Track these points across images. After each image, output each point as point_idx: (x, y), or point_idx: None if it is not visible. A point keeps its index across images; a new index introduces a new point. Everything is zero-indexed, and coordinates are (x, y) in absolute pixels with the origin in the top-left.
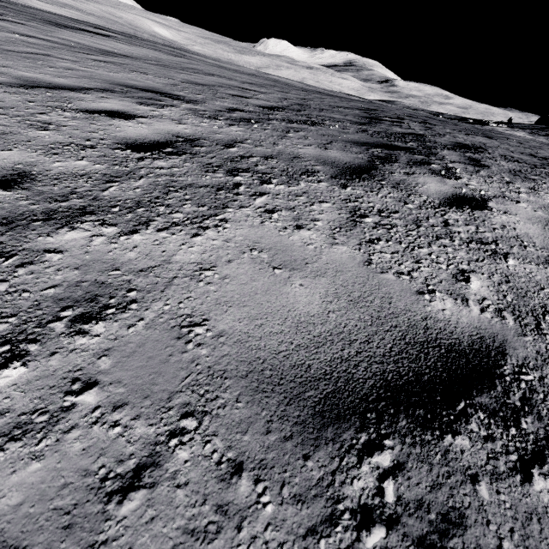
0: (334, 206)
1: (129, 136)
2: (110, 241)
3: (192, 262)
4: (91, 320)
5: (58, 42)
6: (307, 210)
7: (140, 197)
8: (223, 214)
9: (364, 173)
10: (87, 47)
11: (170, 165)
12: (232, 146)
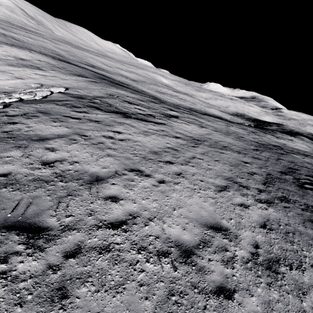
0: None
1: (256, 220)
2: (290, 272)
3: (308, 282)
4: (304, 294)
5: (182, 138)
6: None
7: (282, 254)
8: (303, 265)
9: None
10: (188, 138)
11: (275, 237)
12: (279, 224)
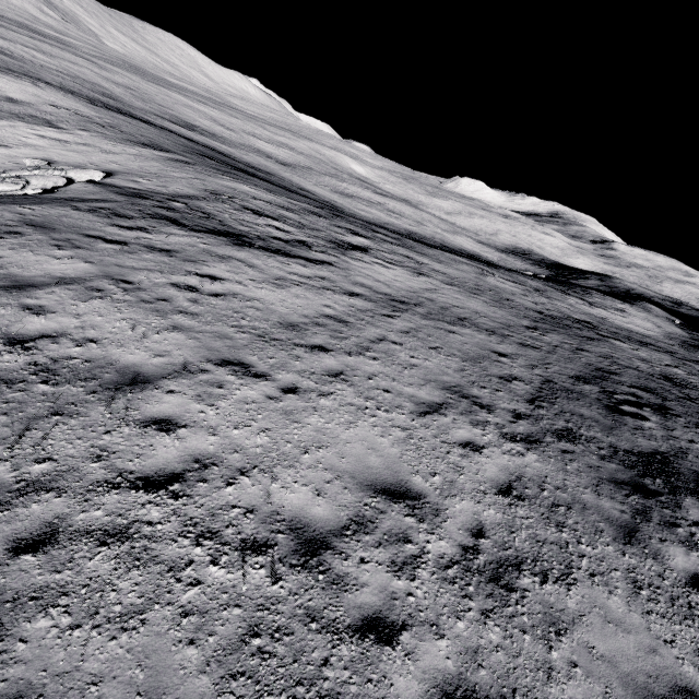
0: (622, 575)
1: (492, 477)
2: (540, 587)
3: (575, 609)
4: (559, 635)
5: (365, 296)
6: (610, 577)
7: (532, 551)
8: (573, 574)
9: (632, 536)
10: (379, 296)
11: (526, 515)
12: (543, 488)
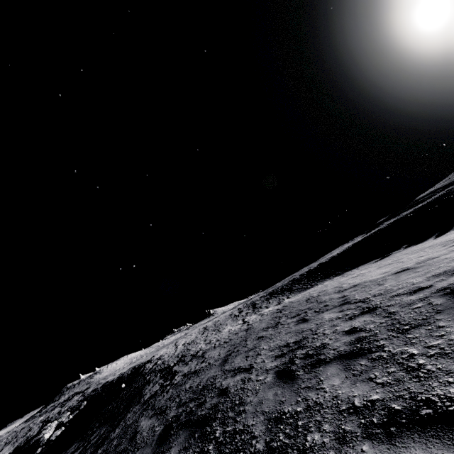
0: None
1: None
2: None
3: None
4: None
5: None
6: None
7: None
8: None
9: None
10: None
11: None
12: None
